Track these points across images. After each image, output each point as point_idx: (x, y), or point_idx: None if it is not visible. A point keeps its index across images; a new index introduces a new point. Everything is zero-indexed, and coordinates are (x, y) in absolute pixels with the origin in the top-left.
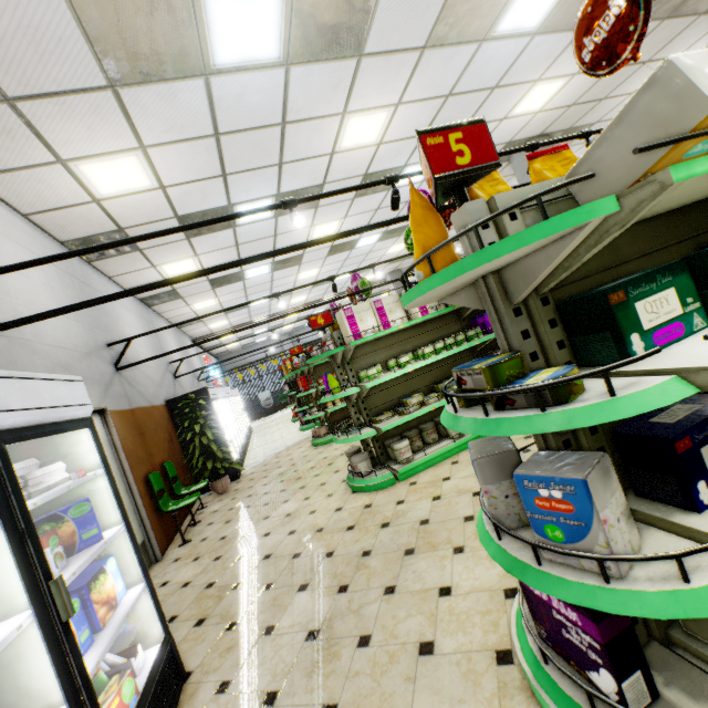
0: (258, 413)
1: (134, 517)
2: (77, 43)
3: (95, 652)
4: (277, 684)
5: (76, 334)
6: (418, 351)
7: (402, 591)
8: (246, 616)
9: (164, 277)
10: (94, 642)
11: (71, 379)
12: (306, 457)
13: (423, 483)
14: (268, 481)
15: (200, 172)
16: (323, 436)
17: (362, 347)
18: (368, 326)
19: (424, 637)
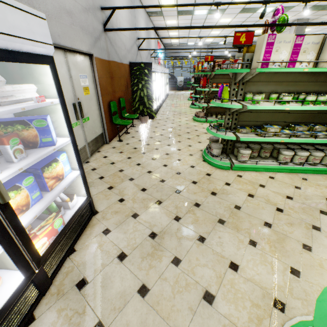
0: (174, 87)
1: (99, 120)
2: None
3: (38, 207)
4: (127, 250)
5: None
6: (300, 95)
7: (208, 245)
8: (128, 199)
9: None
10: (42, 198)
11: (30, 12)
12: (187, 125)
13: (245, 180)
14: (164, 128)
15: None
16: (200, 117)
17: (259, 75)
18: (278, 59)
19: (209, 288)
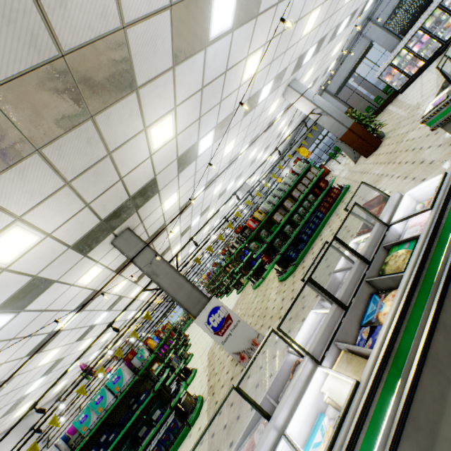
0: None
1: None
2: (3, 417)
3: None
4: None
5: None
6: None
7: None
8: None
9: (57, 391)
10: None
11: None
12: None
13: None
14: None
15: (45, 387)
16: None
17: None
18: None
19: None
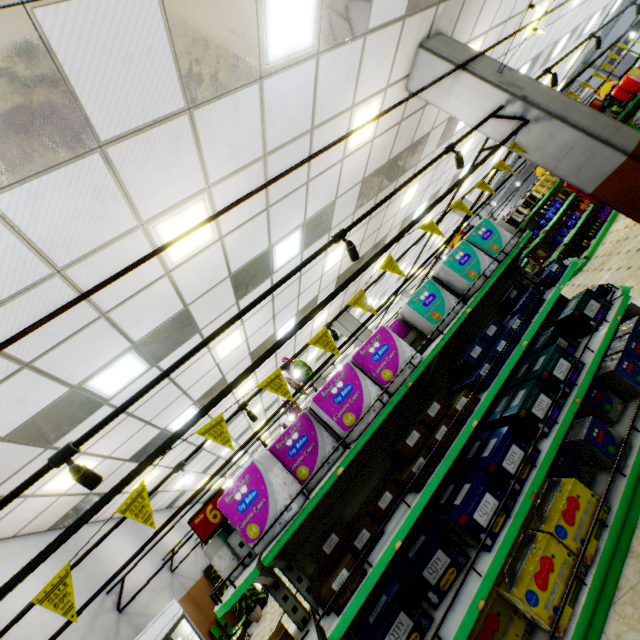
0: None
1: None
2: (131, 465)
3: None
4: None
5: (150, 566)
6: None
7: None
8: None
9: (175, 490)
10: None
11: (173, 601)
12: None
13: None
14: None
15: (181, 451)
16: None
17: None
18: None
19: None
